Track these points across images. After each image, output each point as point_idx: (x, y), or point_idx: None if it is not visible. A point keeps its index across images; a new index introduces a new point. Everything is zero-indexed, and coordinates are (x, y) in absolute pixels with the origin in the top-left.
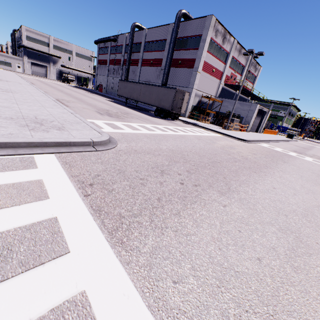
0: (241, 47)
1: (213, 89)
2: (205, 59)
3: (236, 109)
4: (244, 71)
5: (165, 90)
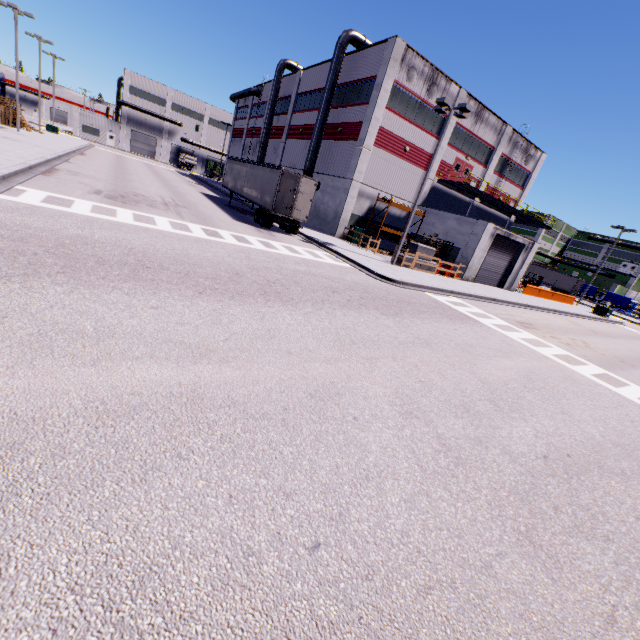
0: (482, 106)
1: (407, 187)
2: (384, 123)
3: (449, 232)
4: (492, 158)
5: (270, 173)
